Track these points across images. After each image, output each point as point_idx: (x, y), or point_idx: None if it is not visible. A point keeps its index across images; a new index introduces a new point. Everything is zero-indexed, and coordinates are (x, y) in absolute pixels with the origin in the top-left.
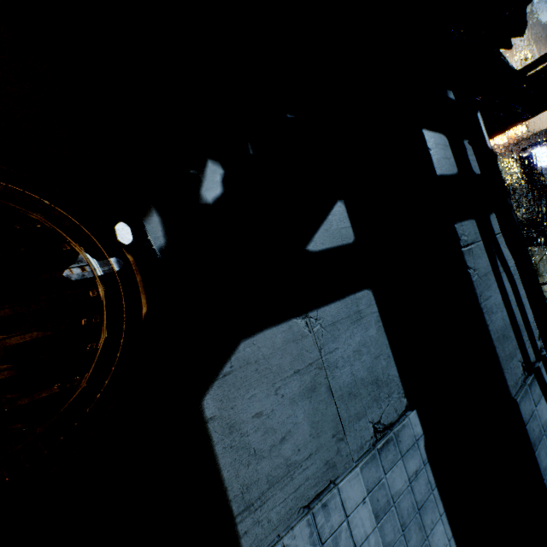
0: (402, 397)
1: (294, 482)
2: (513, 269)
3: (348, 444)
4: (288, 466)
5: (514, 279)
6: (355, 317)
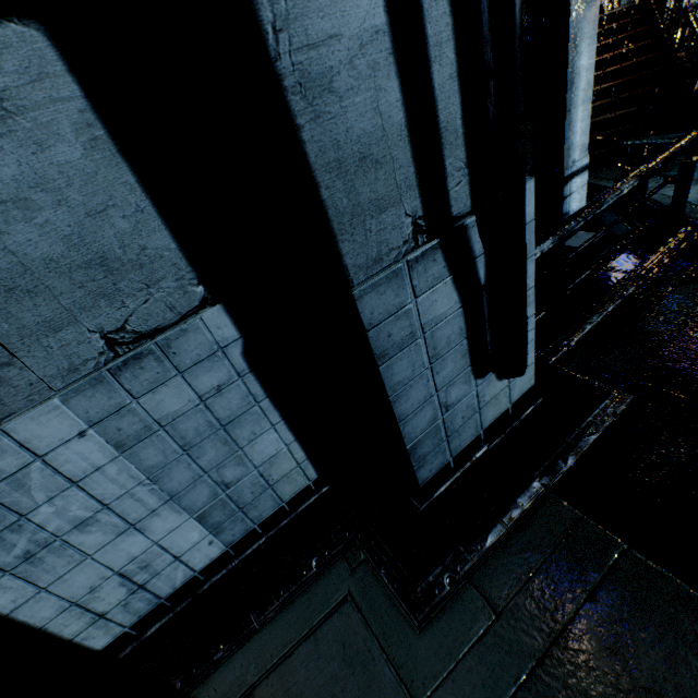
0: (190, 285)
1: None
2: None
3: (30, 369)
4: None
5: None
6: None
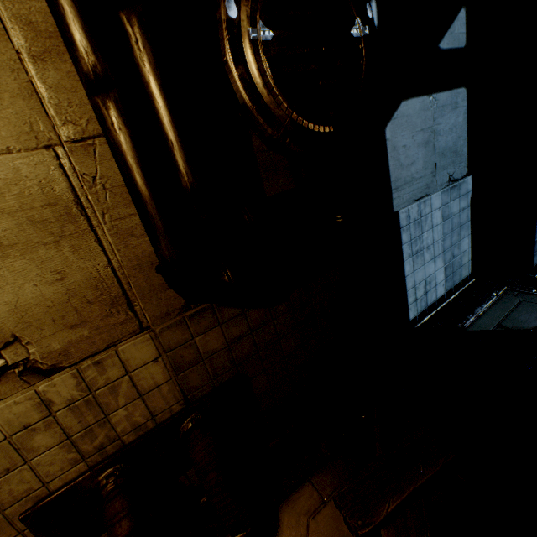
0: (465, 167)
1: (413, 187)
2: None
3: (436, 180)
4: (412, 178)
5: None
6: (454, 106)
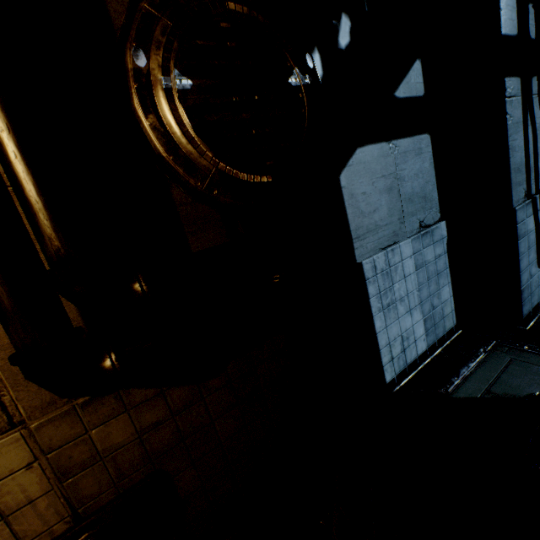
0: (437, 212)
1: (378, 235)
2: (538, 126)
3: (405, 227)
4: (376, 226)
5: (537, 134)
6: (418, 152)
